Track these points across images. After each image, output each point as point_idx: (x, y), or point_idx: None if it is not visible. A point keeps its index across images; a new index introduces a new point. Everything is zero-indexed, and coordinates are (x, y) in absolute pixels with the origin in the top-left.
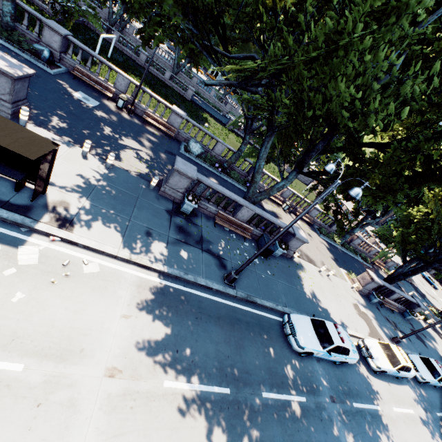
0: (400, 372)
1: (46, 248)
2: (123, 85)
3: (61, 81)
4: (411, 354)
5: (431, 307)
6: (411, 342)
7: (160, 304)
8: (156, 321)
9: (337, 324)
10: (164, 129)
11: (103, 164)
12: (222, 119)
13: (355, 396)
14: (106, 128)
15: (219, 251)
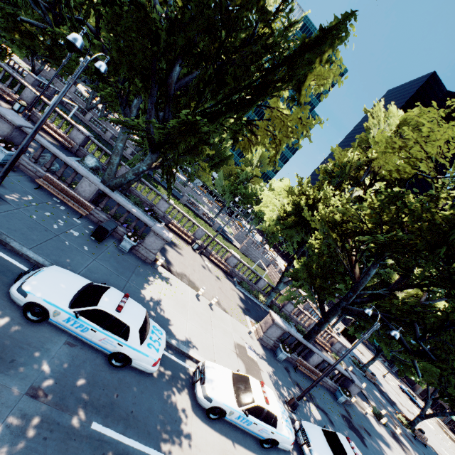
0: (255, 421)
1: None
2: (29, 97)
3: None
4: (307, 421)
5: (398, 414)
6: (332, 425)
7: None
8: None
9: (175, 338)
10: (61, 139)
11: None
12: (177, 195)
13: (115, 417)
14: None
15: (6, 195)
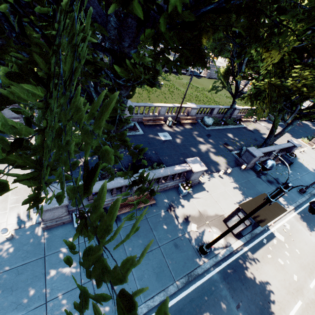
0: None
1: (276, 230)
2: (164, 111)
3: (150, 135)
4: None
5: None
6: None
7: (307, 222)
8: (314, 229)
9: None
10: (191, 121)
11: (225, 174)
12: None
13: None
14: (191, 148)
15: (283, 180)
